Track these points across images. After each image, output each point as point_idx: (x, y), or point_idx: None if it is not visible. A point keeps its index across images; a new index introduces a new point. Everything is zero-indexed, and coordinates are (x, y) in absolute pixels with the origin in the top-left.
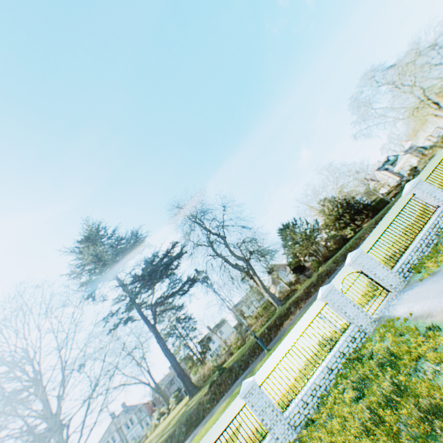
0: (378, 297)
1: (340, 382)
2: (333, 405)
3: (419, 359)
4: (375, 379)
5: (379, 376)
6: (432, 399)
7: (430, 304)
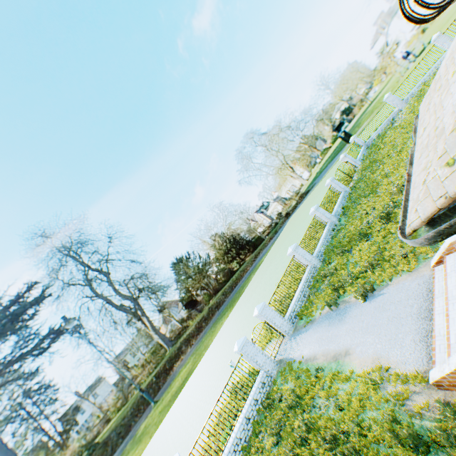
0: (275, 339)
1: (259, 429)
2: (256, 454)
3: (315, 396)
4: (288, 421)
5: (291, 417)
6: (331, 430)
7: (314, 348)
